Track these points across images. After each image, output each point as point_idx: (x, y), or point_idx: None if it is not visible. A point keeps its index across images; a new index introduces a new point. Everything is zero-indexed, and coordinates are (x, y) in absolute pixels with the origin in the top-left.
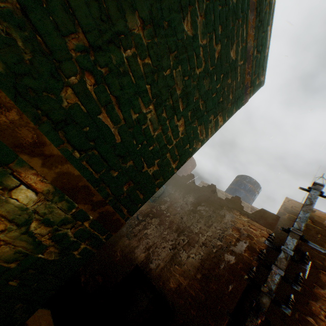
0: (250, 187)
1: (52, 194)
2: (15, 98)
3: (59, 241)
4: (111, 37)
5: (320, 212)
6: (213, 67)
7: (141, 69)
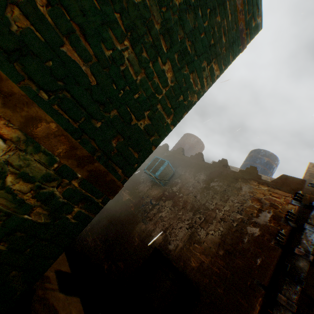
0: (266, 160)
1: (24, 143)
2: None
3: (46, 201)
4: None
5: None
6: None
7: None
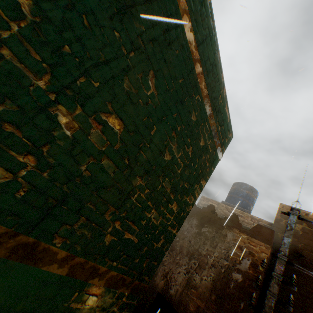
0: (248, 193)
1: (104, 291)
2: (85, 256)
3: None
4: (125, 197)
5: None
6: (189, 160)
7: (143, 197)
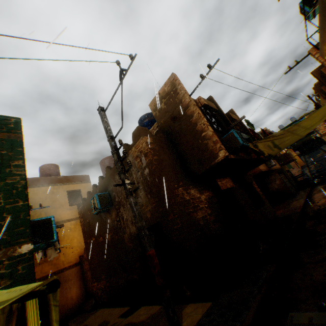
0: (147, 121)
1: None
2: None
3: (3, 277)
4: None
5: (161, 89)
6: None
7: None
